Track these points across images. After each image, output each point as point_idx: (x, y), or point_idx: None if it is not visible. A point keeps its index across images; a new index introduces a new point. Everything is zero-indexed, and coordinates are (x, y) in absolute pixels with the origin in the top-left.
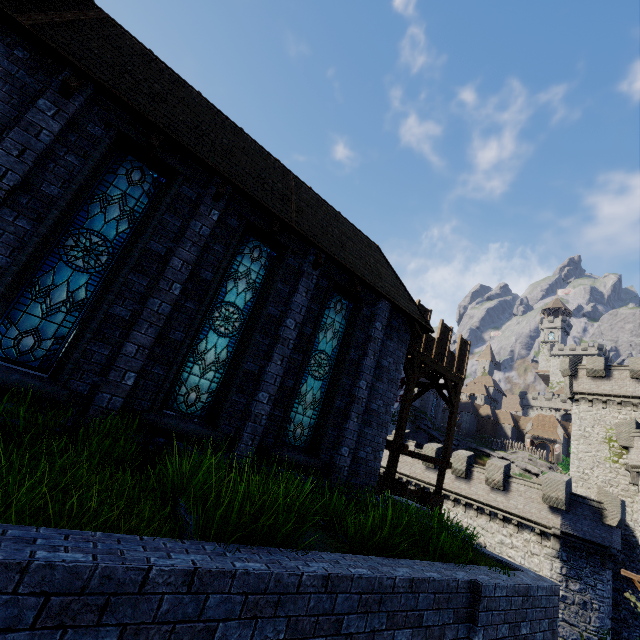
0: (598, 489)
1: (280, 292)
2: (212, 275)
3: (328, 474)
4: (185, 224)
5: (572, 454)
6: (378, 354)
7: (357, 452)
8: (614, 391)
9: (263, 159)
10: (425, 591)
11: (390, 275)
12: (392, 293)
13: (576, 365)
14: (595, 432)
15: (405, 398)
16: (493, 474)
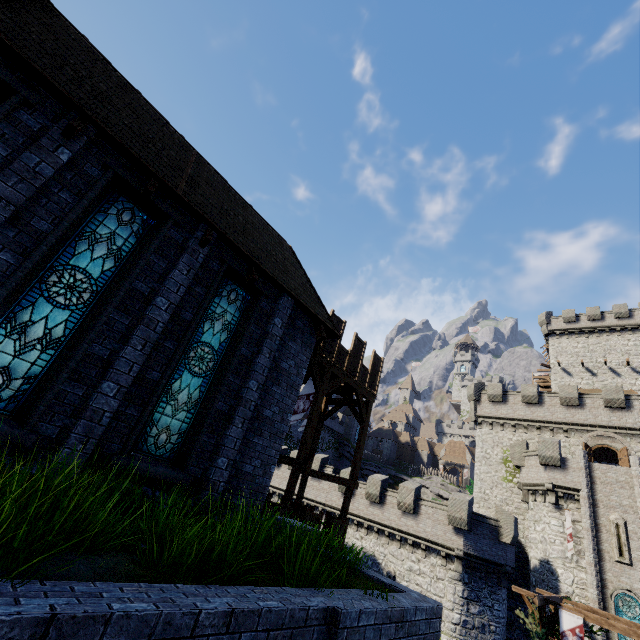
0: (496, 507)
1: (154, 265)
2: (51, 227)
3: (198, 491)
4: (16, 156)
5: (475, 475)
6: (277, 355)
7: (242, 465)
8: (509, 415)
9: (157, 124)
10: (252, 629)
11: (300, 275)
12: (298, 291)
13: (480, 390)
14: (494, 453)
15: (312, 411)
16: (405, 497)
